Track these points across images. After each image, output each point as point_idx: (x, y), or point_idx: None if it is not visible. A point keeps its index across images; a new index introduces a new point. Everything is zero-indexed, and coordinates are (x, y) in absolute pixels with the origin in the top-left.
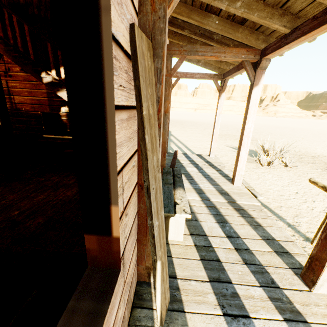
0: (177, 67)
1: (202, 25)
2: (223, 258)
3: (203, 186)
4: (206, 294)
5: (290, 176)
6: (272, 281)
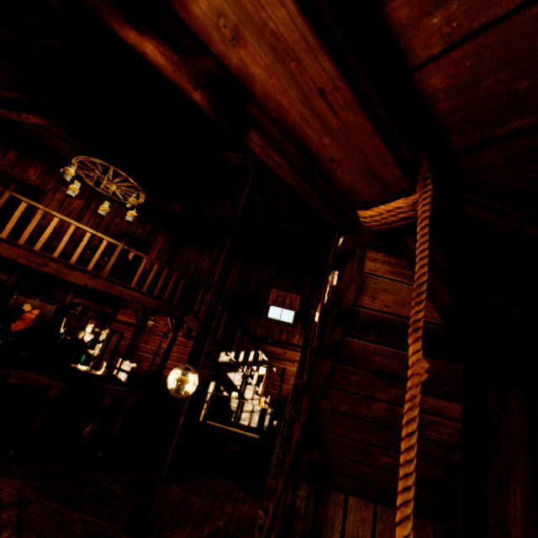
0: None
1: None
2: None
3: None
4: None
5: None
6: None
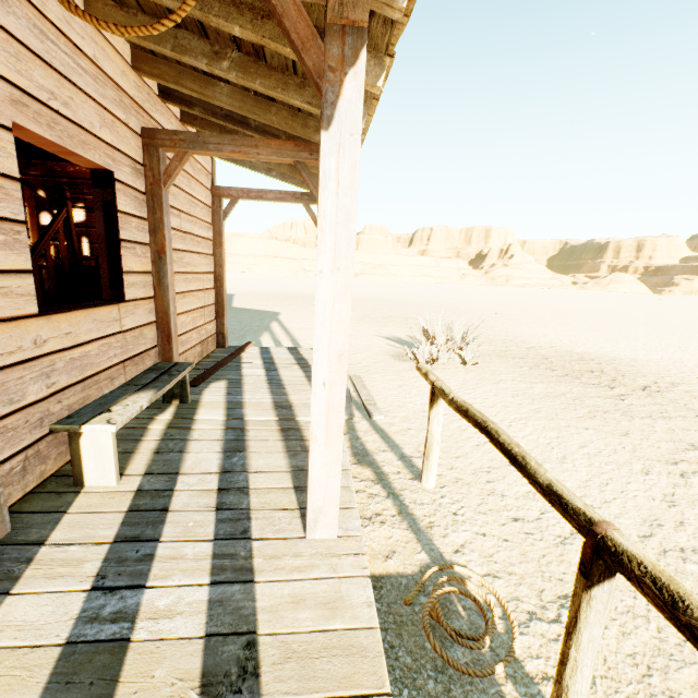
0: (173, 169)
1: (206, 98)
2: (179, 505)
3: (252, 397)
4: (86, 562)
5: (465, 379)
6: (245, 530)
